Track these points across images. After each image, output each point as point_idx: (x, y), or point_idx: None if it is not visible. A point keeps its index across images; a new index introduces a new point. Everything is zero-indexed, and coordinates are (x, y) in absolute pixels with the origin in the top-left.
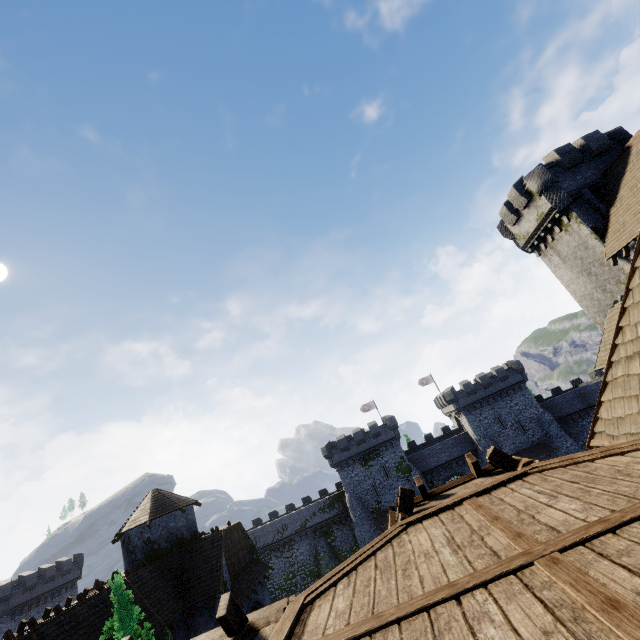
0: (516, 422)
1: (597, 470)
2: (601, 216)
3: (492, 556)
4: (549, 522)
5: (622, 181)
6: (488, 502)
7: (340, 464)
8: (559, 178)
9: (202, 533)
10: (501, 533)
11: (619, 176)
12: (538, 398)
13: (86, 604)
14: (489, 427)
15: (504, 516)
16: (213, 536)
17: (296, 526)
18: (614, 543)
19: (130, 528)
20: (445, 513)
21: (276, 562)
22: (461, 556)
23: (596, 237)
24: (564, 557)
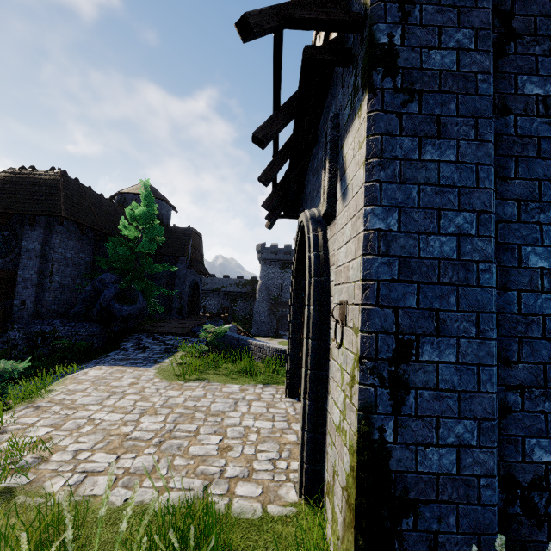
0: None
1: None
2: None
3: None
4: None
5: None
6: None
7: (265, 261)
8: None
9: None
10: None
11: None
12: None
13: (106, 200)
14: None
15: None
16: (186, 228)
17: (214, 286)
18: None
19: (129, 192)
20: None
21: None
22: None
23: None
24: None
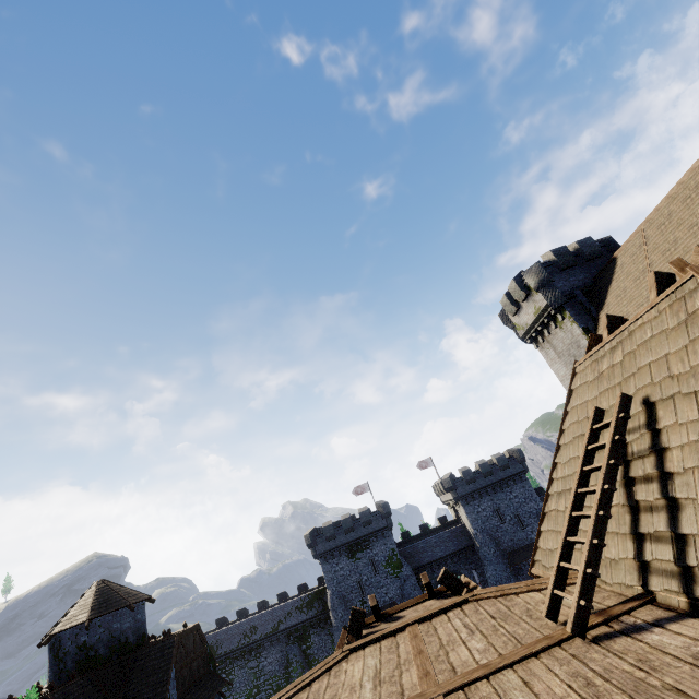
0: (515, 516)
1: (515, 606)
2: (592, 318)
3: (399, 695)
4: (455, 661)
5: (609, 288)
6: (425, 631)
7: (324, 555)
8: (555, 277)
9: (152, 636)
10: (416, 670)
11: (607, 283)
12: (539, 490)
13: None
14: (487, 520)
15: (427, 650)
16: (164, 641)
17: (267, 628)
18: (483, 689)
19: (63, 629)
20: (387, 640)
21: (239, 673)
22: (377, 693)
23: (587, 338)
24: None
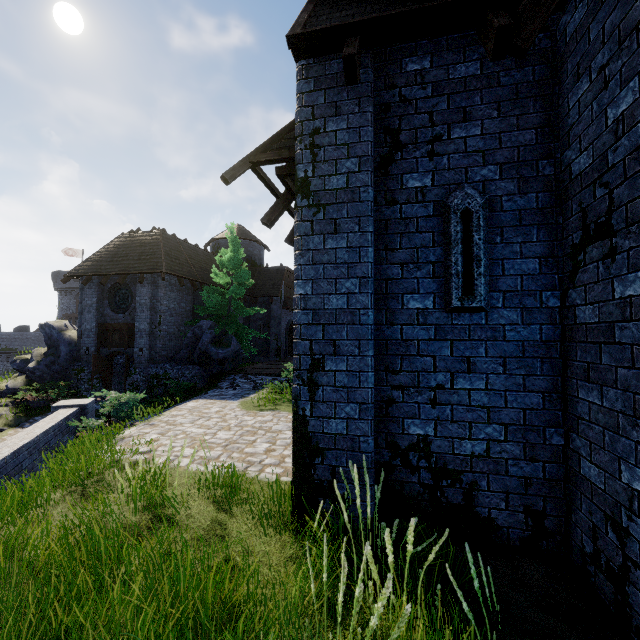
0: None
1: None
2: None
3: None
4: None
5: None
6: None
7: None
8: None
9: None
10: None
11: None
12: None
13: (201, 250)
14: None
15: None
16: (278, 267)
17: None
18: None
19: (222, 237)
20: None
21: None
22: None
23: None
24: None
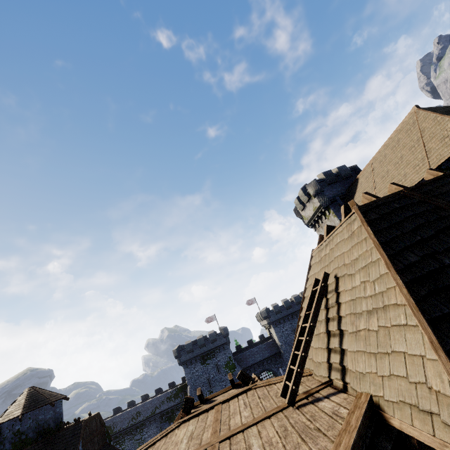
0: None
1: (272, 390)
2: None
3: (198, 445)
4: (232, 424)
5: (354, 196)
6: (224, 408)
7: (186, 362)
8: (324, 189)
9: (67, 423)
10: (211, 430)
11: (353, 193)
12: None
13: None
14: (288, 336)
15: (220, 419)
16: (75, 425)
17: (148, 413)
18: (239, 437)
19: (3, 421)
20: (203, 414)
21: (128, 444)
22: (188, 445)
23: None
24: (218, 445)
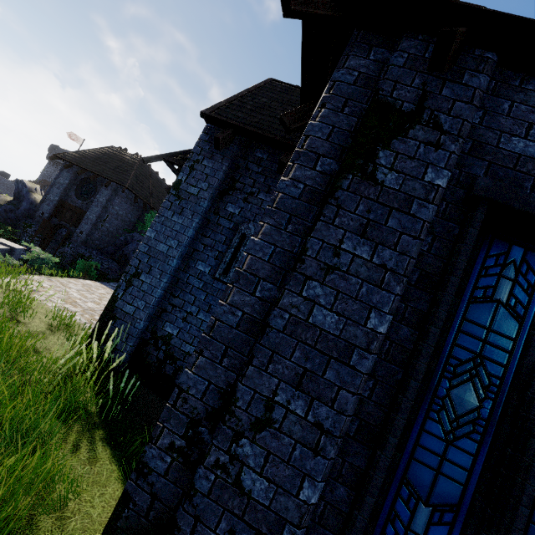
0: None
1: None
2: None
3: None
4: None
5: None
6: None
7: None
8: None
9: None
10: None
11: None
12: None
13: (165, 184)
14: None
15: None
16: None
17: None
18: None
19: None
20: None
21: None
22: None
23: None
24: None
